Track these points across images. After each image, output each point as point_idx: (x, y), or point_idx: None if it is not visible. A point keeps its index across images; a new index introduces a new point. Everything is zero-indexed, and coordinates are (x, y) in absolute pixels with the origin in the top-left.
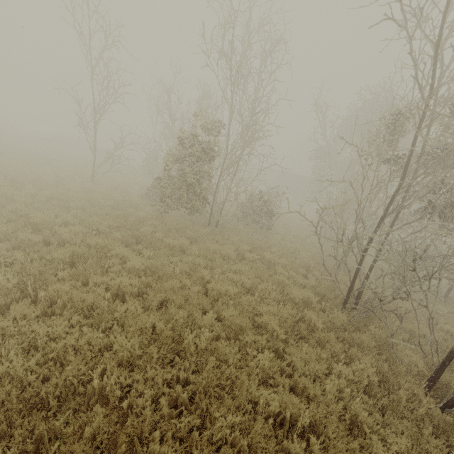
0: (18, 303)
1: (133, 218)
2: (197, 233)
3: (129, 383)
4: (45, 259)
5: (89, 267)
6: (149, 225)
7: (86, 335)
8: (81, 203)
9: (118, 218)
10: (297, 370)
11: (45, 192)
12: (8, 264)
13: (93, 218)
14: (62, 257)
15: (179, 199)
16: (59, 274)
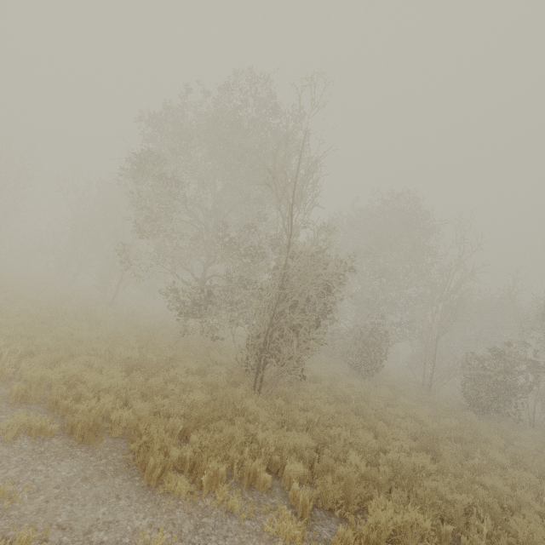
0: None
1: None
2: None
3: None
4: None
5: None
6: None
7: None
8: None
9: None
10: None
11: None
12: None
13: None
14: None
15: None
16: None
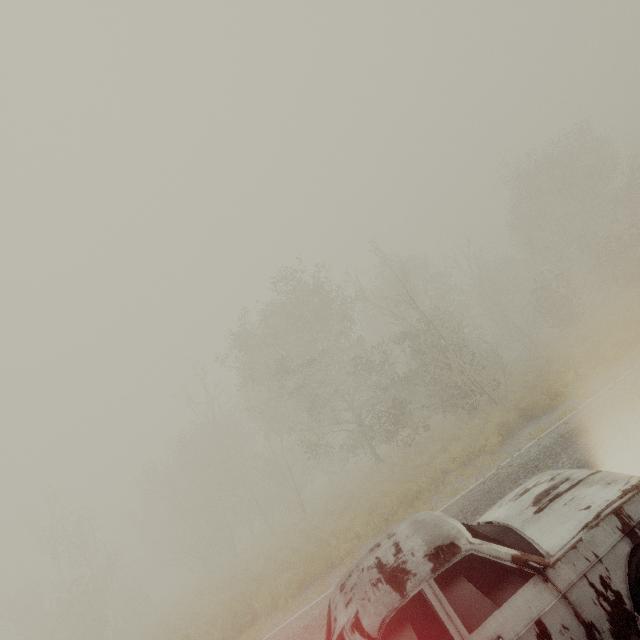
0: None
1: None
2: None
3: None
4: None
5: None
6: None
7: None
8: None
9: None
10: None
11: None
12: None
13: None
14: None
15: None
16: None
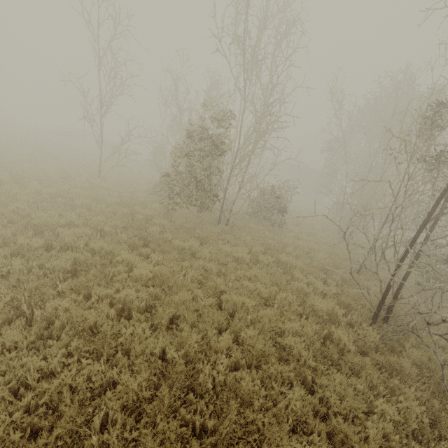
0: (10, 326)
1: (140, 216)
2: (207, 233)
3: (135, 437)
4: (46, 267)
5: (91, 277)
6: (157, 224)
7: (85, 369)
8: (87, 201)
9: (124, 217)
10: (331, 408)
11: (50, 189)
12: (5, 273)
13: (98, 217)
14: (63, 265)
15: (188, 196)
16: (59, 287)
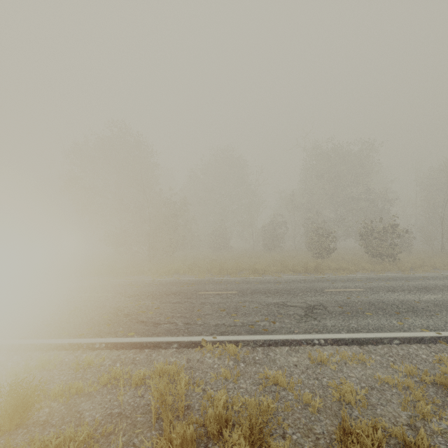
0: None
1: None
2: None
3: None
4: None
5: None
6: None
7: None
8: None
9: None
10: None
11: None
12: None
13: None
14: None
15: None
16: None
